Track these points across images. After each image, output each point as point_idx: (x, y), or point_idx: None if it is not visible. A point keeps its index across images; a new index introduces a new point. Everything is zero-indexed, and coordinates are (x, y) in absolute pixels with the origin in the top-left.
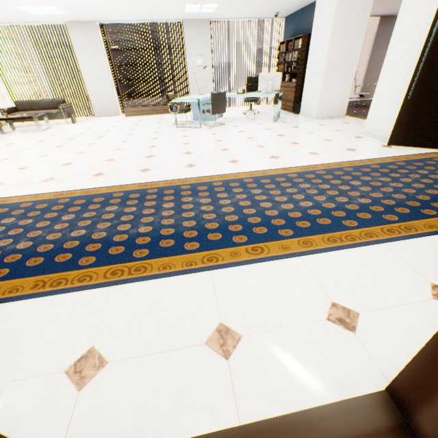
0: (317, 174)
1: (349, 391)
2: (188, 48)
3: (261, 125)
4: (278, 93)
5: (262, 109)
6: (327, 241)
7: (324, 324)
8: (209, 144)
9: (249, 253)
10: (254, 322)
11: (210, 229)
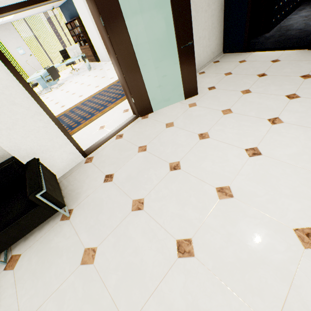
0: (115, 85)
1: (128, 118)
2: (8, 46)
3: (84, 75)
4: (82, 55)
5: (79, 66)
6: (121, 100)
7: (122, 114)
8: (64, 95)
9: (101, 114)
10: (108, 122)
11: (86, 116)
